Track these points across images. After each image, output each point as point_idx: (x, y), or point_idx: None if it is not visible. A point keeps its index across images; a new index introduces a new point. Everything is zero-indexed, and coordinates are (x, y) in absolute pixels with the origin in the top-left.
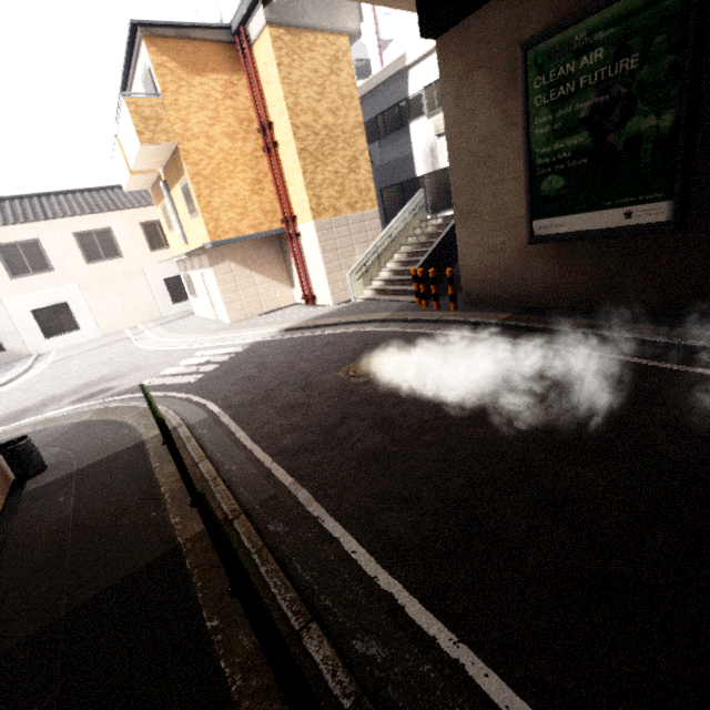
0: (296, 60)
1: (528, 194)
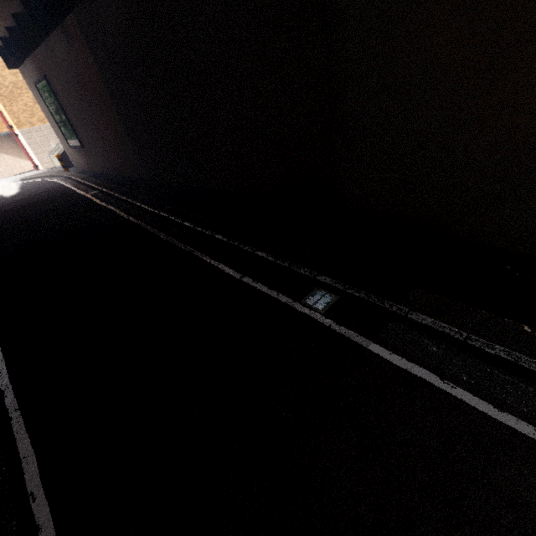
0: None
1: (61, 132)
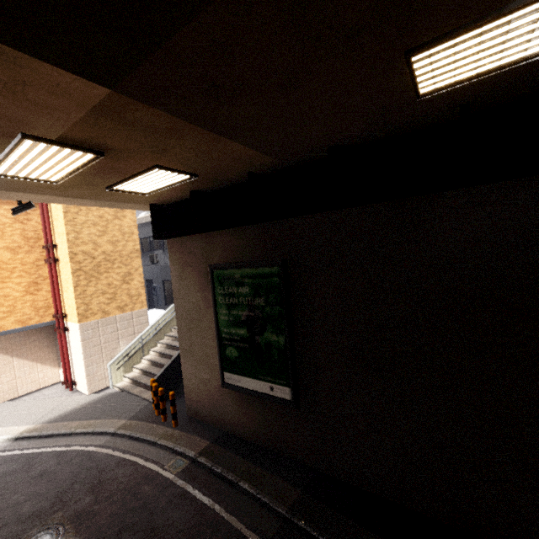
0: (84, 210)
1: (219, 354)
